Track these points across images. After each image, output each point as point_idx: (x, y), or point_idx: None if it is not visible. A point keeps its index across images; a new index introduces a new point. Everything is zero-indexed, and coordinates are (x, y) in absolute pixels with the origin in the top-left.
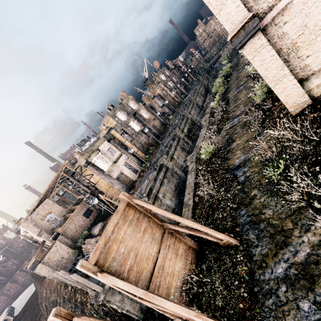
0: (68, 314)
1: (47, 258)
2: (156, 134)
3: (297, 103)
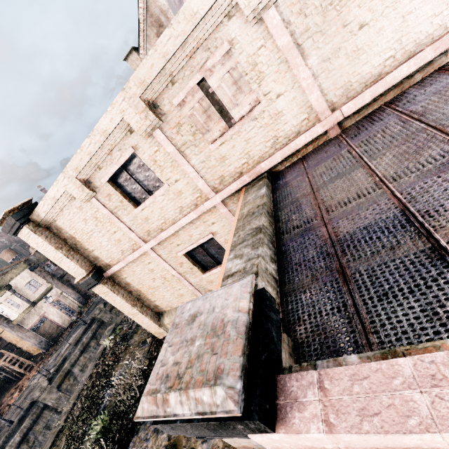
0: None
1: None
2: None
3: (158, 332)
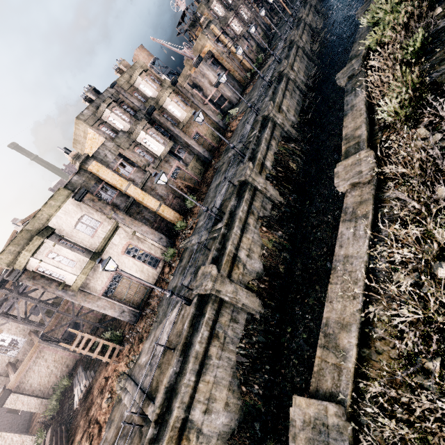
0: None
1: None
2: (202, 156)
3: None
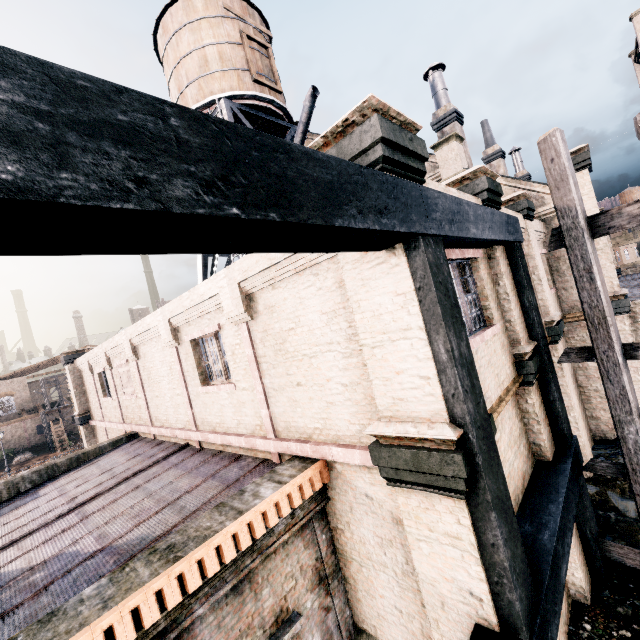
0: None
1: None
2: None
3: None
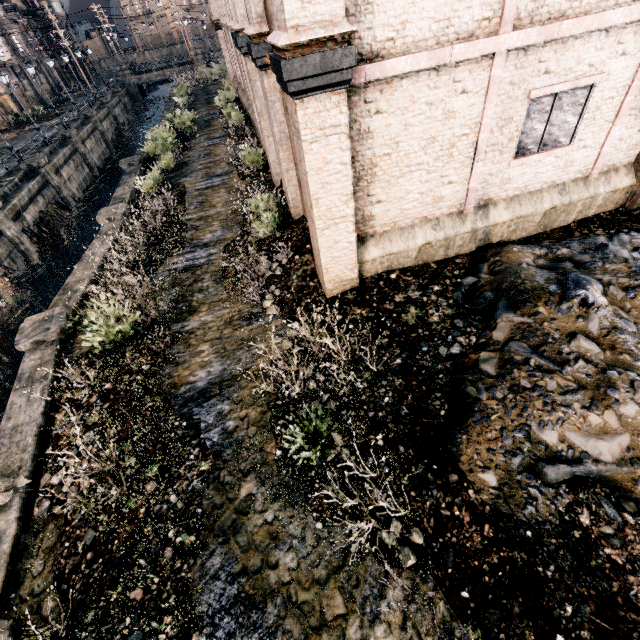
0: None
1: None
2: None
3: (341, 277)
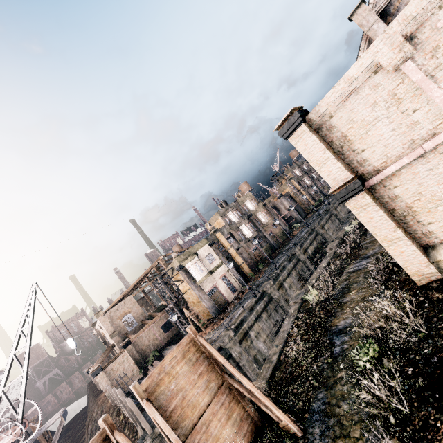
0: (112, 424)
1: (110, 368)
2: (272, 245)
3: (421, 272)
